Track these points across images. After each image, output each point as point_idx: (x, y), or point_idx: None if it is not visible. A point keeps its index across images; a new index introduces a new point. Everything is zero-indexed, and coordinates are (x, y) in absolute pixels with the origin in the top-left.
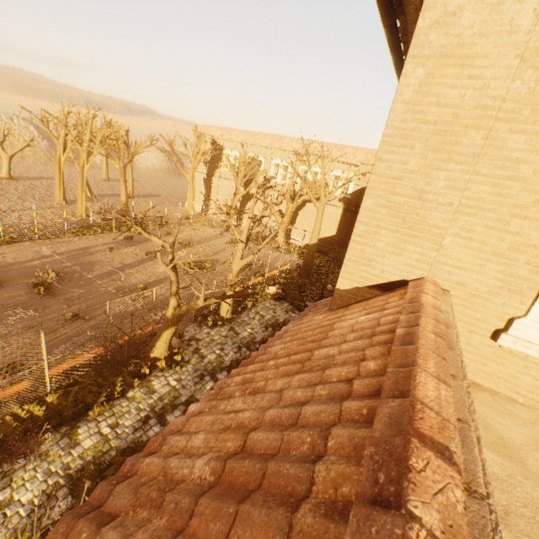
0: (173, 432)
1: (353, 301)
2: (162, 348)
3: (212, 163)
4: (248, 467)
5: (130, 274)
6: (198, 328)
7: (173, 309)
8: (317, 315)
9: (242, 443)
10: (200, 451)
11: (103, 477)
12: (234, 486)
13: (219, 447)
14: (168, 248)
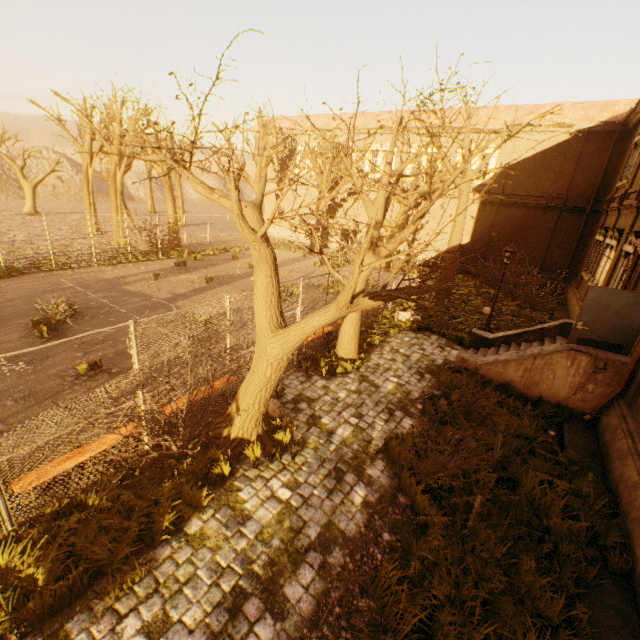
0: None
1: None
2: (252, 418)
3: (283, 167)
4: None
5: (184, 306)
6: (305, 379)
7: (269, 335)
8: None
9: None
10: None
11: None
12: None
13: None
14: (248, 208)
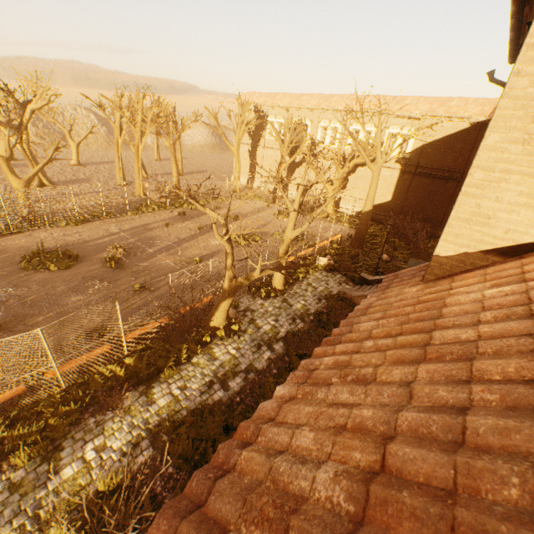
0: (264, 419)
1: (458, 270)
2: (221, 318)
3: (256, 133)
4: (414, 508)
5: (185, 248)
6: (252, 299)
7: (229, 281)
8: (406, 287)
9: (378, 458)
10: (312, 456)
11: (177, 433)
12: (397, 533)
13: (341, 456)
14: (221, 220)
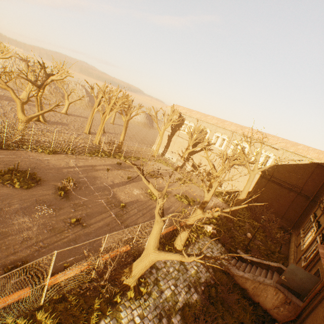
0: None
1: None
2: (134, 278)
3: (175, 127)
4: None
5: (116, 192)
6: None
7: (152, 250)
8: None
9: None
10: None
11: None
12: None
13: None
14: (160, 197)
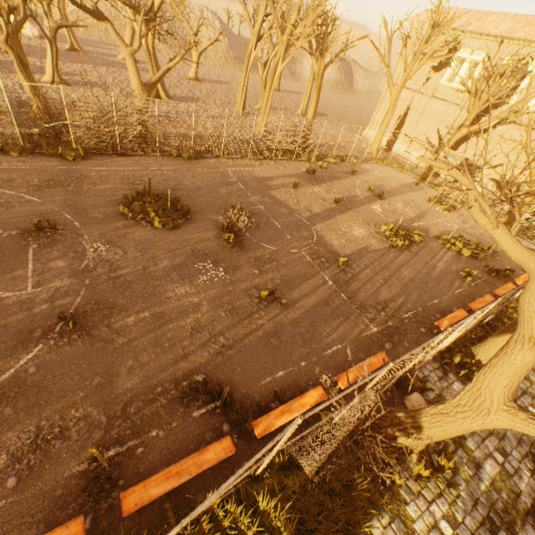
0: None
1: None
2: (426, 440)
3: (427, 73)
4: None
5: (321, 232)
6: (441, 374)
7: (499, 404)
8: None
9: None
10: None
11: None
12: None
13: None
14: None
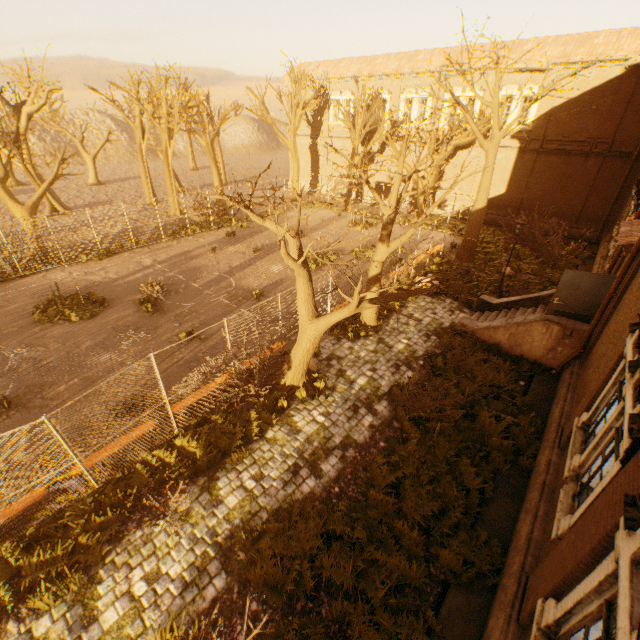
0: None
1: None
2: (299, 373)
3: (316, 119)
4: None
5: (240, 279)
6: (336, 342)
7: (307, 322)
8: None
9: None
10: None
11: (257, 547)
12: None
13: None
14: (290, 235)
